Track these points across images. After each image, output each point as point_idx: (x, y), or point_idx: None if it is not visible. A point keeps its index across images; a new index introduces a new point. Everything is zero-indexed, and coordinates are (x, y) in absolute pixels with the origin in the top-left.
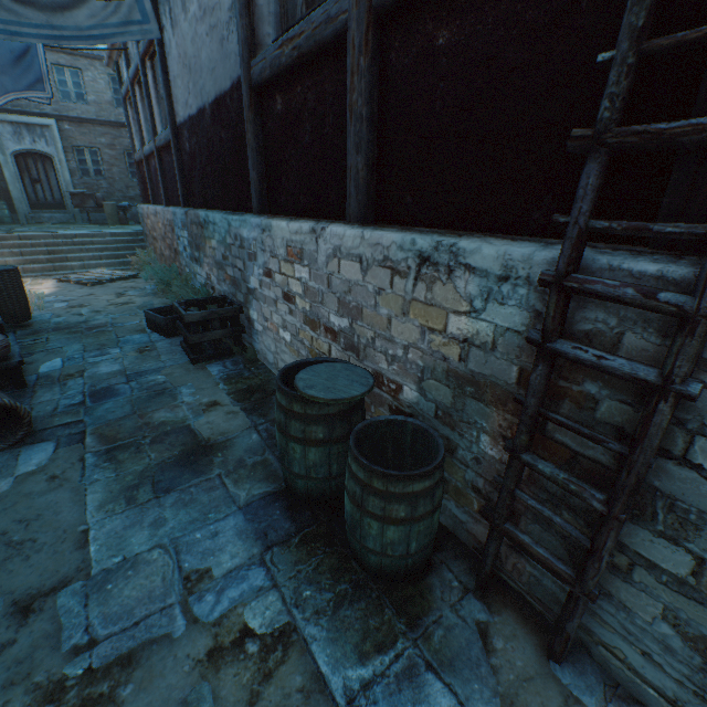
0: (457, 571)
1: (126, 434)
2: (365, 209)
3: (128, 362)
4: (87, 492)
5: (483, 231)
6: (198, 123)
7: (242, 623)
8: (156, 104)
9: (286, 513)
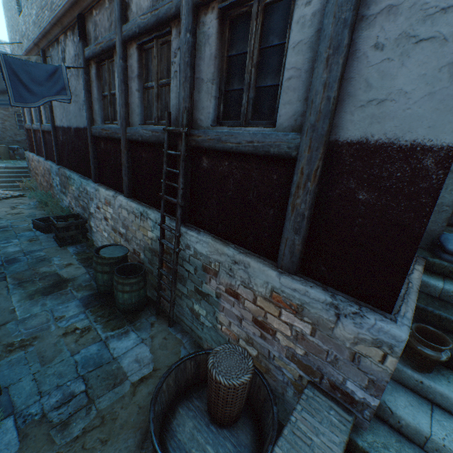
0: (152, 310)
1: (27, 277)
2: (129, 193)
3: (24, 246)
4: (12, 297)
5: (156, 208)
6: (67, 131)
7: (75, 327)
8: (43, 109)
9: (96, 299)
